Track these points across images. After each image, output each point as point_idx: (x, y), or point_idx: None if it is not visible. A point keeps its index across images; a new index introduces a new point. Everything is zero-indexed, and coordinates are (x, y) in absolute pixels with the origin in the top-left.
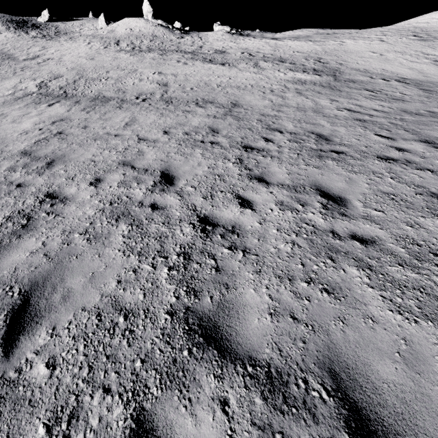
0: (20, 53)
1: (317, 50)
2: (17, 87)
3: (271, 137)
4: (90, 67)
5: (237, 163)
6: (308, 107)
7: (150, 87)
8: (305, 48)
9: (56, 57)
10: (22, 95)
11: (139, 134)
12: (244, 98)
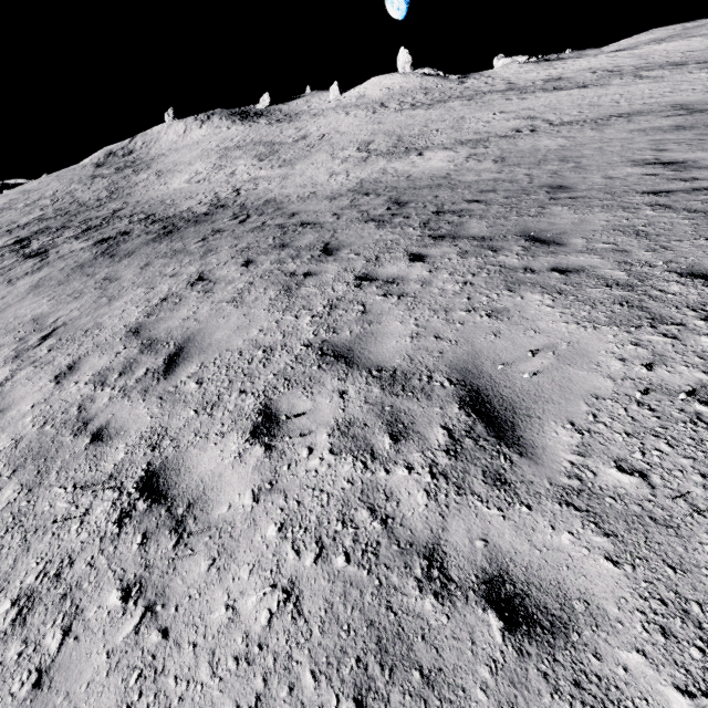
0: (279, 138)
1: None
2: (337, 157)
3: None
4: (394, 128)
5: None
6: None
7: (515, 123)
8: (697, 45)
9: (329, 131)
10: (360, 159)
11: (609, 139)
12: (686, 101)
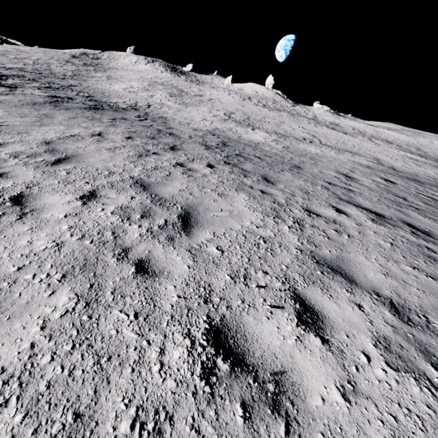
0: (187, 90)
1: (413, 142)
2: (212, 113)
3: (424, 180)
4: (248, 112)
5: (418, 185)
6: (432, 174)
7: (306, 135)
8: (402, 138)
9: (215, 98)
10: (223, 119)
11: (338, 159)
12: (381, 158)
